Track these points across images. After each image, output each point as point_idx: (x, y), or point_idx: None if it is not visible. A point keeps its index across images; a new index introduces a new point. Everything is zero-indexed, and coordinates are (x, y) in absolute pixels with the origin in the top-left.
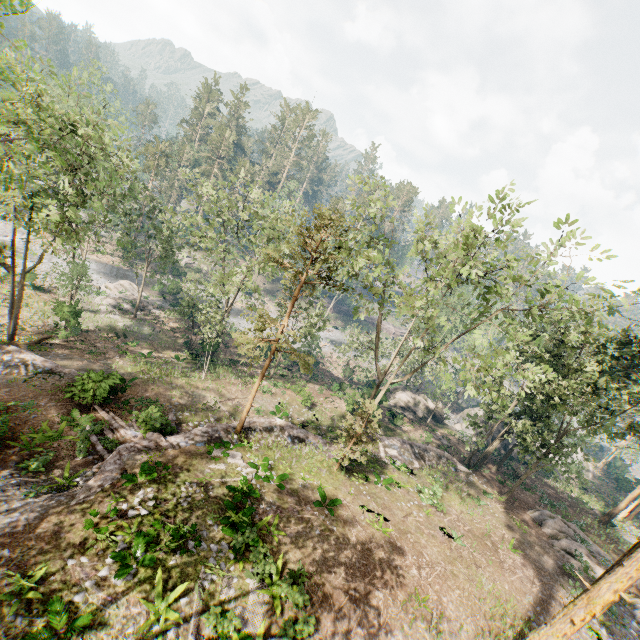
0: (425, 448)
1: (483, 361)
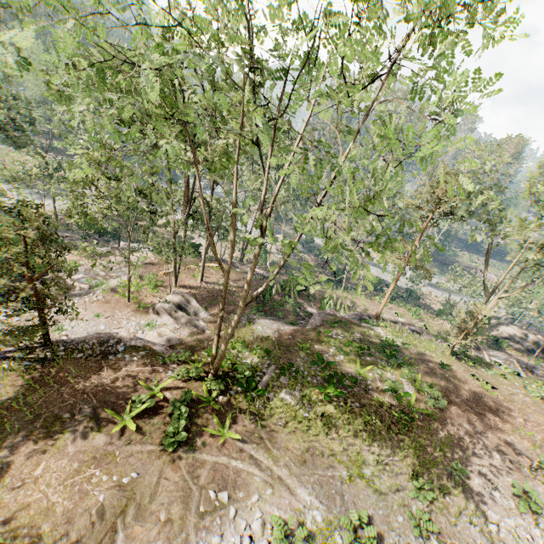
0: (532, 366)
1: None
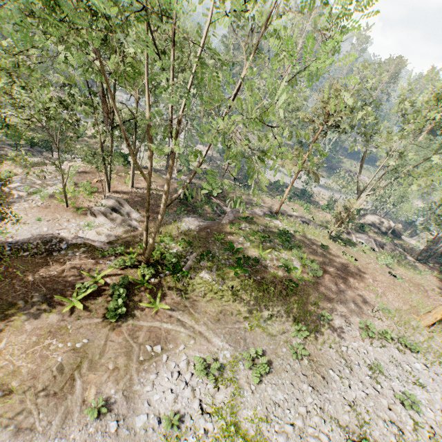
0: (384, 243)
1: None
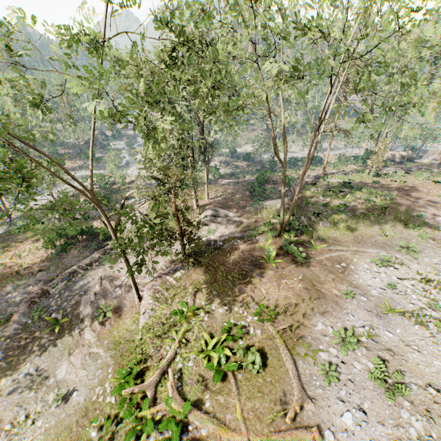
0: (409, 167)
1: (434, 117)
